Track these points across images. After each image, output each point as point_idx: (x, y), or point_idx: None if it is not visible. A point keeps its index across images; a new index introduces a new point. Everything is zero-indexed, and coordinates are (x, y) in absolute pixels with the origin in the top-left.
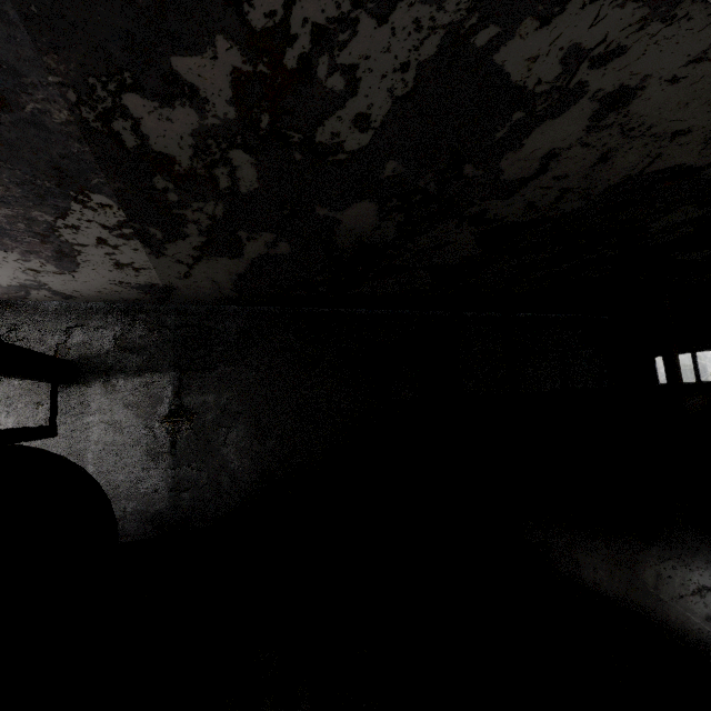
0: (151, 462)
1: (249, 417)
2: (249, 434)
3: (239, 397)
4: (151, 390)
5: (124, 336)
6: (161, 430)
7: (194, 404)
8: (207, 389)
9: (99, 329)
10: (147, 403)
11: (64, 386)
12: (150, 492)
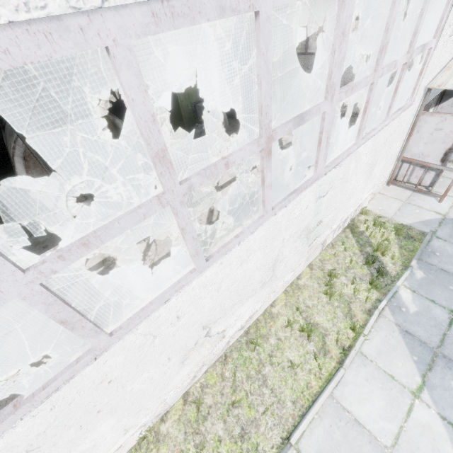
0: None
1: None
2: None
3: None
4: None
5: None
6: None
7: None
8: None
9: None
10: None
11: None
12: None
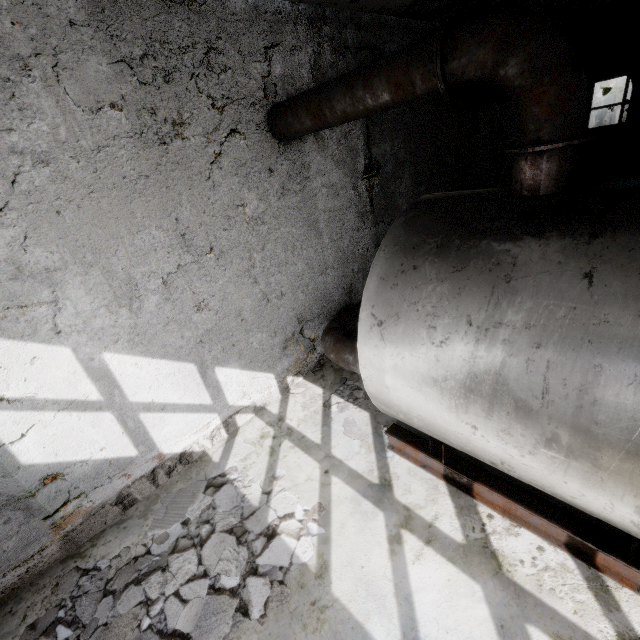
0: (361, 224)
1: (410, 165)
2: (411, 184)
3: (404, 144)
4: (349, 142)
5: (318, 63)
6: (362, 189)
7: (379, 156)
8: (385, 136)
9: (294, 51)
10: (349, 159)
11: (284, 143)
12: (364, 252)
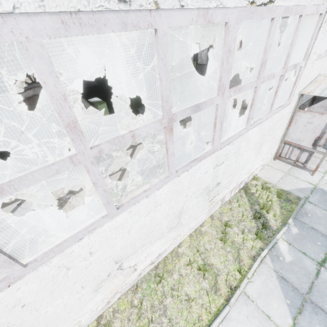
0: None
1: None
2: None
3: None
4: None
5: None
6: None
7: None
8: None
9: None
10: None
11: None
12: None
